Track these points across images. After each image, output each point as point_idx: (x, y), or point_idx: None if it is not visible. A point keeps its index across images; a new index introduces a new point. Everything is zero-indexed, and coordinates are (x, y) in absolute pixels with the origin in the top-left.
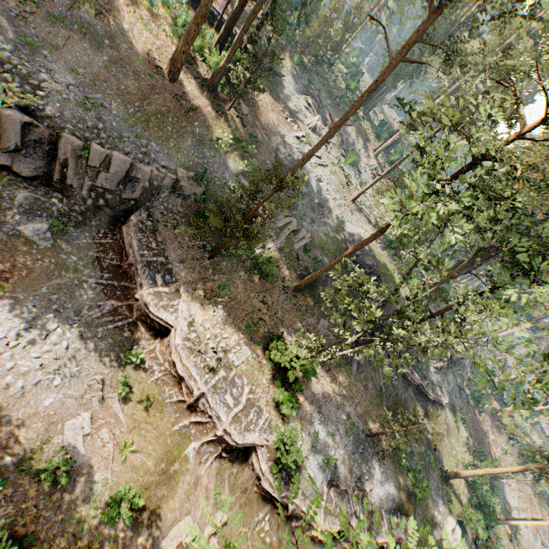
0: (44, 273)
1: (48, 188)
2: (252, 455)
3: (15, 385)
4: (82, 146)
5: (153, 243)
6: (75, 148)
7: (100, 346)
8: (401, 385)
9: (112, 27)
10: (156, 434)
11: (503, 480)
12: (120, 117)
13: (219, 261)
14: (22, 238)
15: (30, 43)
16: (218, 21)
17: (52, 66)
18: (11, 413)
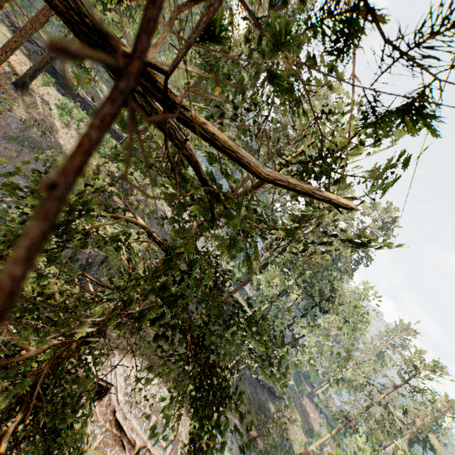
0: None
1: None
2: None
3: None
4: None
5: (87, 310)
6: None
7: None
8: (259, 390)
9: (53, 142)
10: None
11: (325, 448)
12: None
13: None
14: None
15: None
16: (123, 140)
17: None
18: None
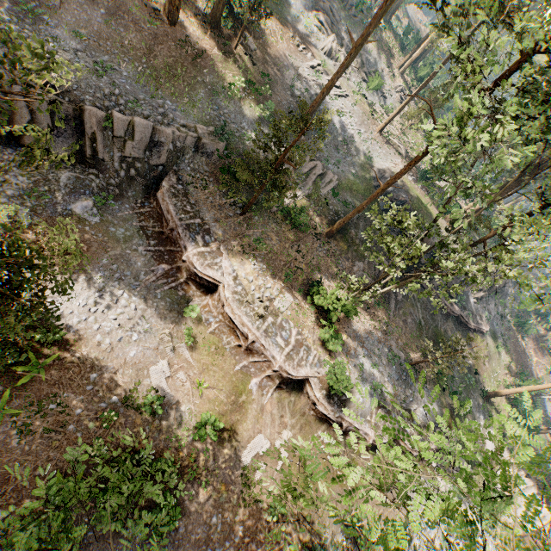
0: (100, 246)
1: (83, 165)
2: (306, 385)
3: (104, 342)
4: (105, 116)
5: (187, 206)
6: (99, 120)
7: (162, 305)
8: (440, 318)
9: None
10: (222, 374)
11: (545, 397)
12: (132, 79)
13: (250, 216)
14: (74, 216)
15: (30, 10)
16: None
17: (56, 33)
18: (107, 364)
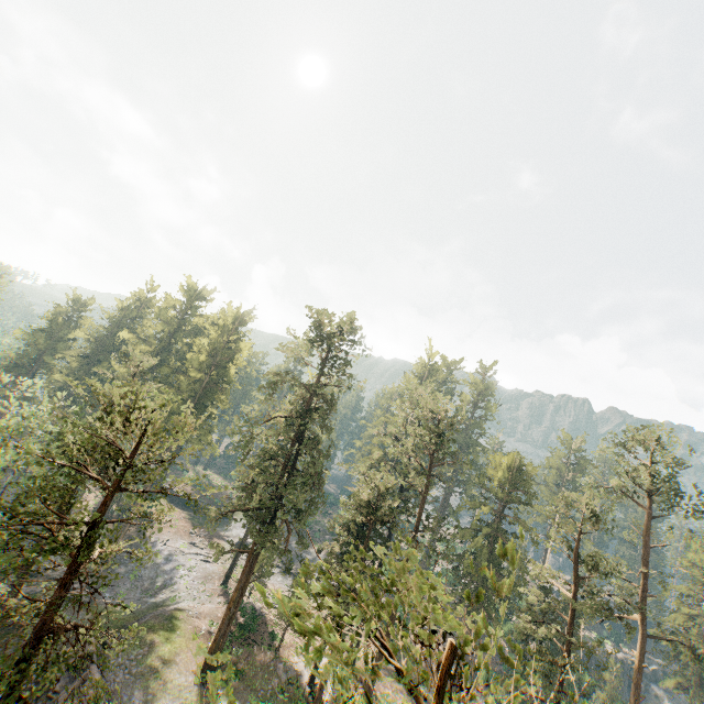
0: None
1: None
2: None
3: None
4: None
5: None
6: None
7: None
8: None
9: None
10: None
11: None
12: None
13: None
14: None
15: None
16: None
17: None
18: None
